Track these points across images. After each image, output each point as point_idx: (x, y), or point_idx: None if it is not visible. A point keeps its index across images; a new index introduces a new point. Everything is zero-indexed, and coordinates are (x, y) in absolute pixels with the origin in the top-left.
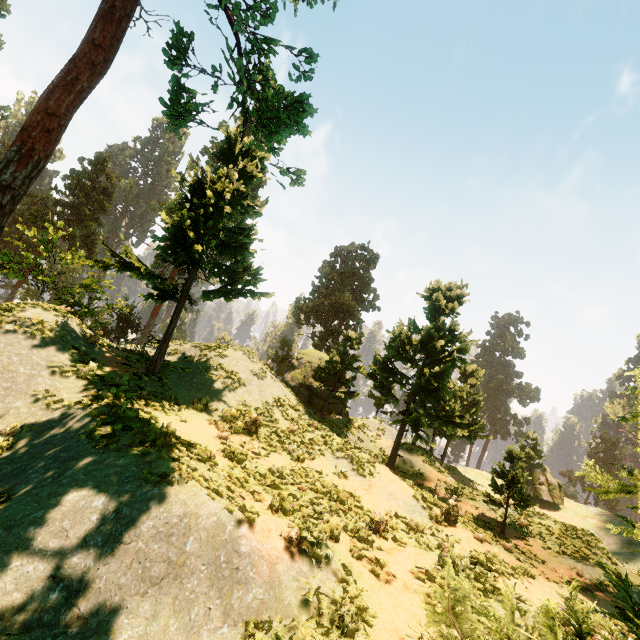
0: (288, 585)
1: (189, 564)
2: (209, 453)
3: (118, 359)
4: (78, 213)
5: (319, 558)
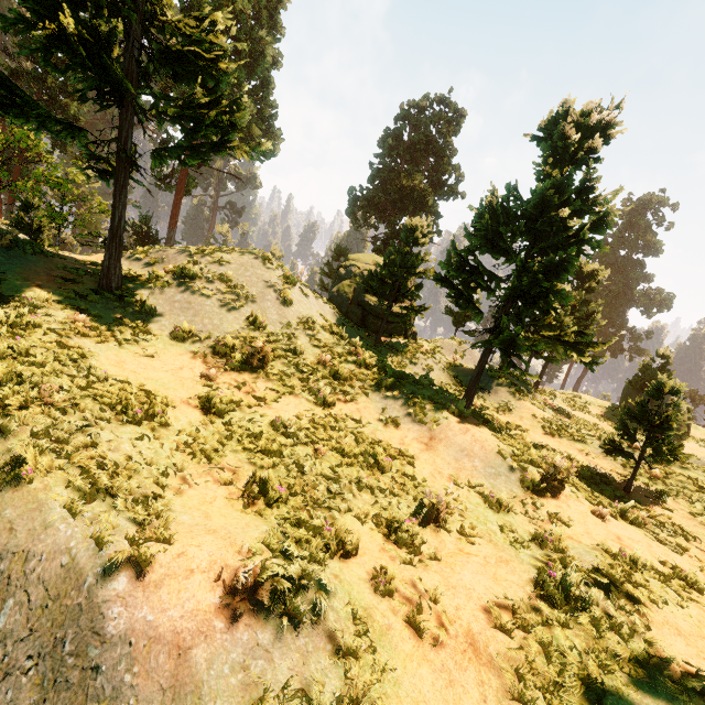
0: (216, 688)
1: (1, 655)
2: (154, 407)
3: (55, 271)
4: (45, 87)
5: (298, 615)
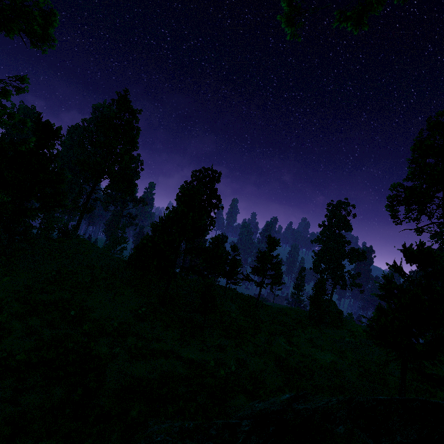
0: None
1: None
2: None
3: None
4: None
5: None
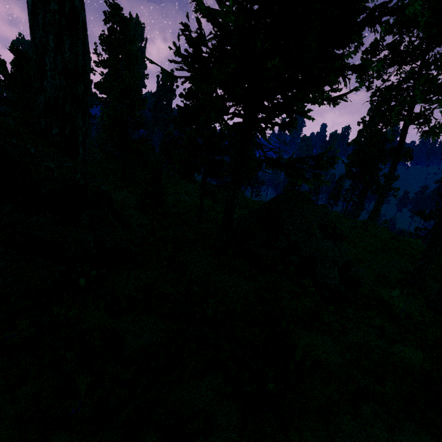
0: None
1: None
2: None
3: None
4: None
5: None
